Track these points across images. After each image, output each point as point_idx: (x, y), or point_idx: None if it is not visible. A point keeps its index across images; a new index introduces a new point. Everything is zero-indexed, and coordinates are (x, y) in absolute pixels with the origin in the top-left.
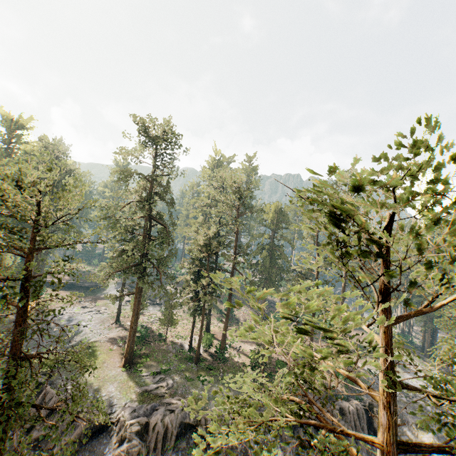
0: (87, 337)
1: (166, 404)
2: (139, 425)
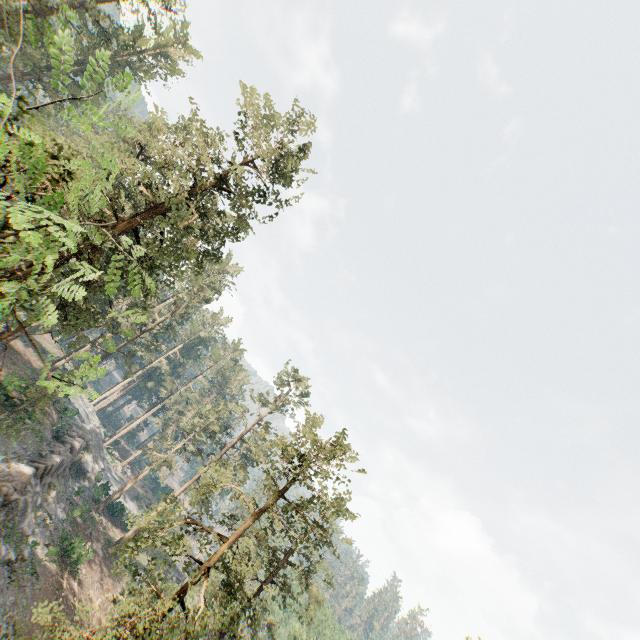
0: None
1: None
2: None
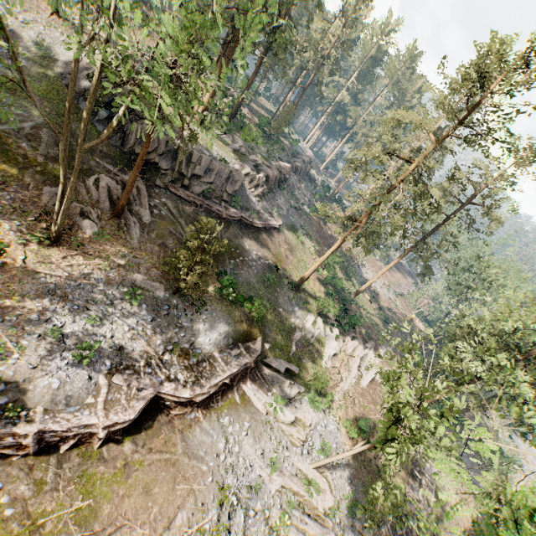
0: (33, 40)
1: (253, 161)
2: (264, 177)
